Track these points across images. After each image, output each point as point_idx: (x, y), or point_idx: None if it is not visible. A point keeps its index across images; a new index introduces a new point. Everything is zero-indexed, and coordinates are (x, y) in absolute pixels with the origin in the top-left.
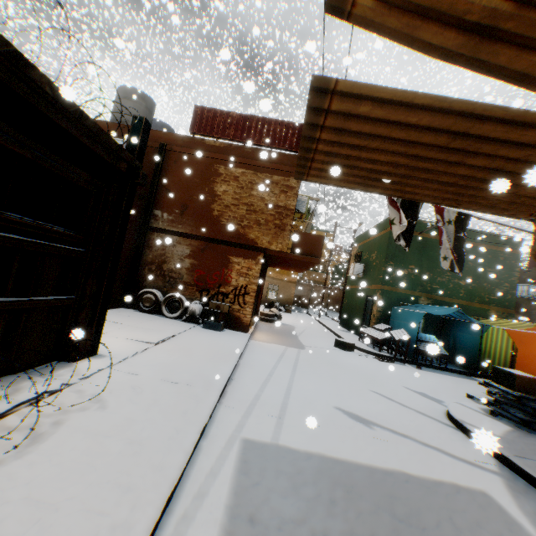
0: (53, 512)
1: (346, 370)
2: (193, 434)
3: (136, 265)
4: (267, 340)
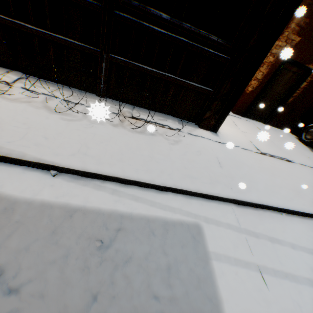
0: (105, 144)
1: None
2: (171, 182)
3: None
4: None
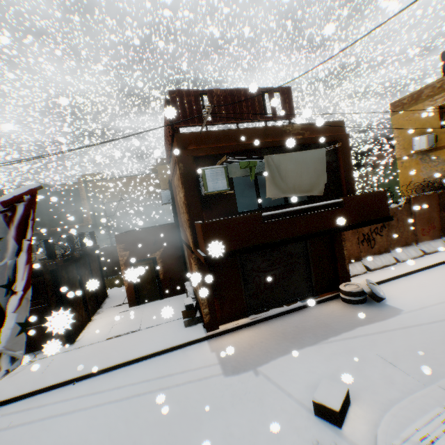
0: None
1: (160, 441)
2: None
3: (184, 265)
4: (224, 345)
